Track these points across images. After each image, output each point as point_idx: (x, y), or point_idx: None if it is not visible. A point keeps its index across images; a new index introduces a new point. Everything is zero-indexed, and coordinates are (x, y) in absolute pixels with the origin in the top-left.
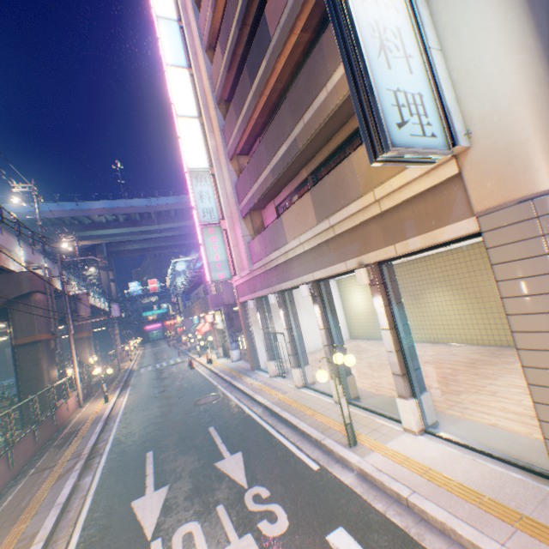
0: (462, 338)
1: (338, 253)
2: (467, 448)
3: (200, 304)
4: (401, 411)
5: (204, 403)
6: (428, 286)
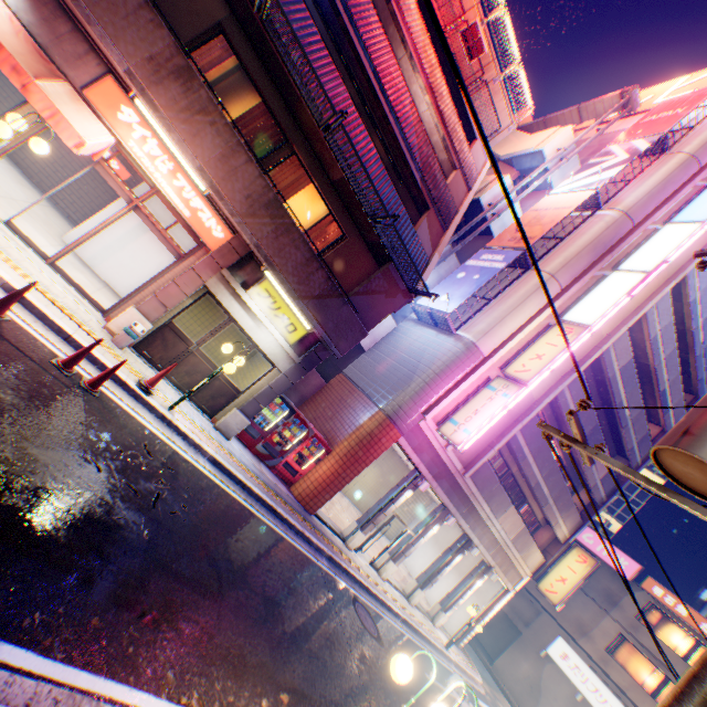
0: (354, 499)
1: (495, 553)
2: (442, 631)
3: (277, 222)
4: (442, 619)
5: (379, 633)
6: (377, 464)
